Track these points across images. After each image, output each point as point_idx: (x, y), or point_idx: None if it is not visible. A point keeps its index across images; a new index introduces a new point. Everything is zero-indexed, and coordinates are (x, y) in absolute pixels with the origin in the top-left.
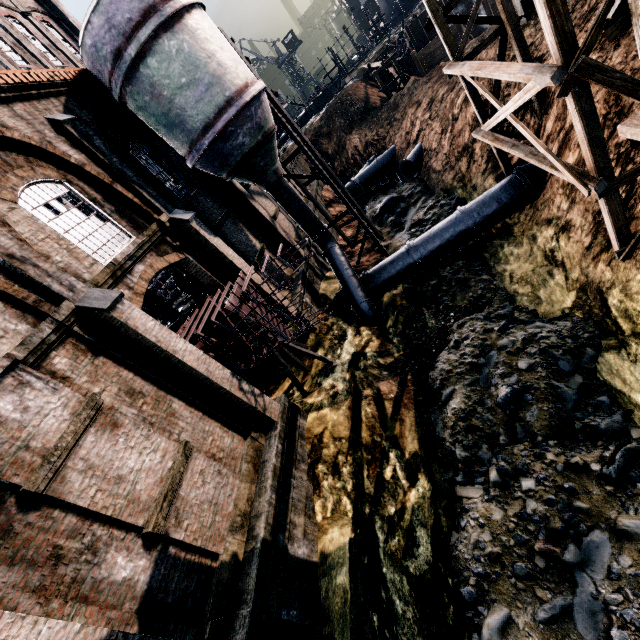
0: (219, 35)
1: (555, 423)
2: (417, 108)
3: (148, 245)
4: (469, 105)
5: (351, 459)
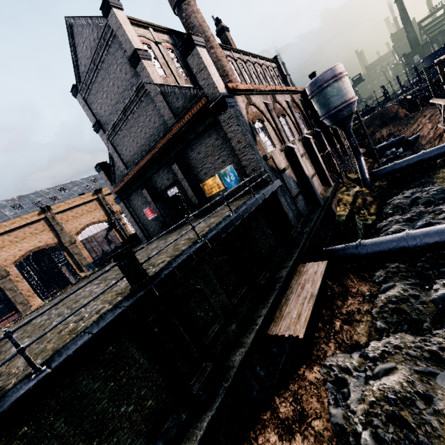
0: (349, 83)
1: (427, 201)
2: (423, 118)
3: (310, 134)
4: None
5: (350, 206)
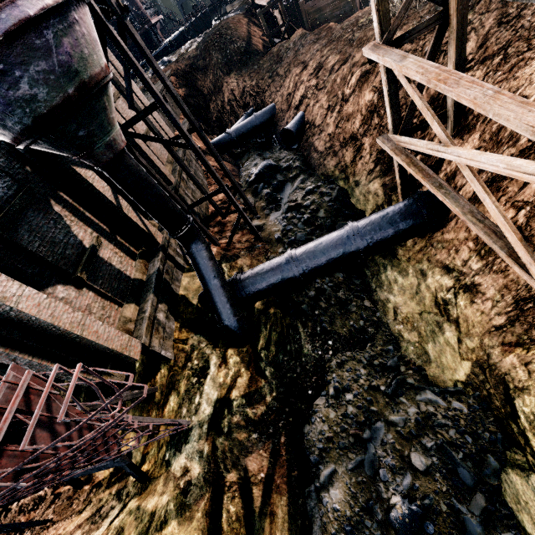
0: None
1: None
2: (303, 70)
3: None
4: (364, 90)
5: None
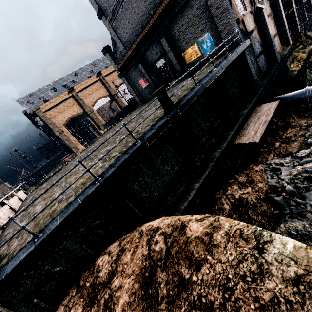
0: None
1: None
2: None
3: None
4: None
5: (304, 62)
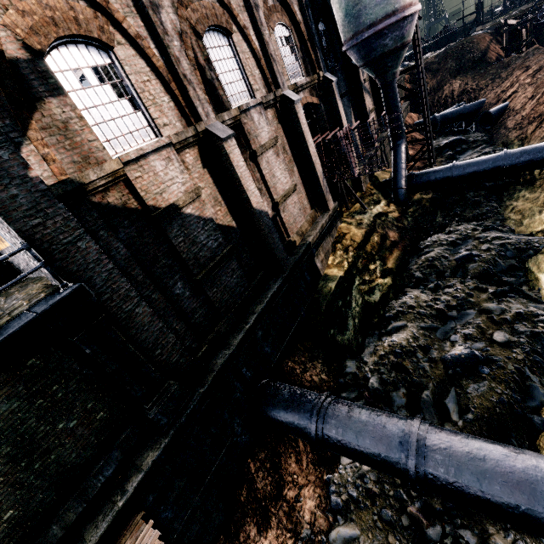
0: None
1: (483, 272)
2: (524, 72)
3: (309, 85)
4: None
5: (356, 251)
